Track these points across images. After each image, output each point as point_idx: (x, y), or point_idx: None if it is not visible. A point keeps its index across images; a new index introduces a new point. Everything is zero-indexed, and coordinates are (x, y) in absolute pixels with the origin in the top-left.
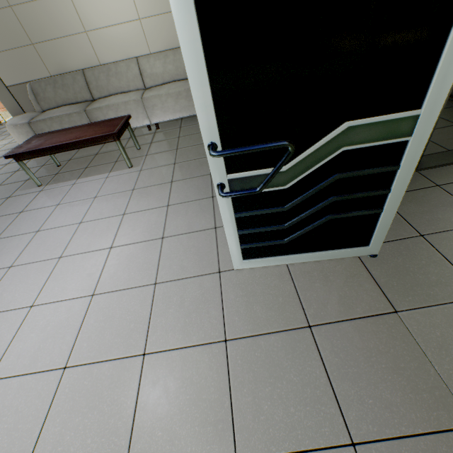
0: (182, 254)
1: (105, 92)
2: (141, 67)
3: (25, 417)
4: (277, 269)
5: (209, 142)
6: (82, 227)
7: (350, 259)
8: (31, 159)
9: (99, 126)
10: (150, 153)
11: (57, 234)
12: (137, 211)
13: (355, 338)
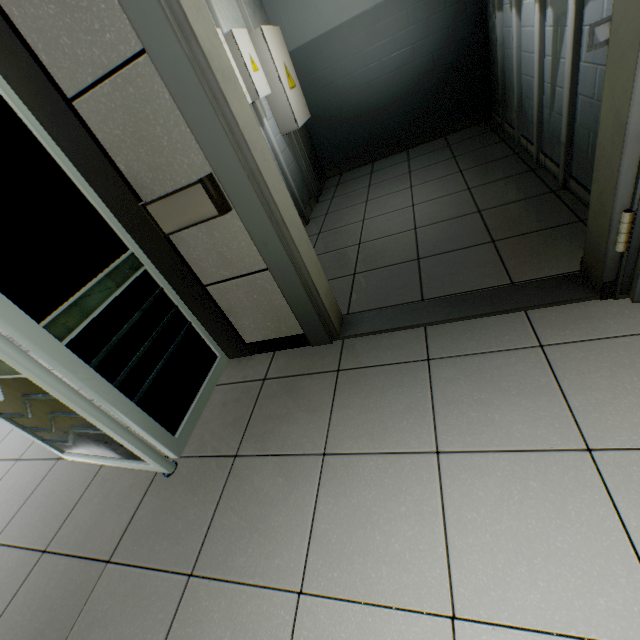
0: None
1: None
2: None
3: None
4: (93, 468)
5: None
6: None
7: (148, 473)
8: None
9: None
10: None
11: None
12: None
13: (54, 581)
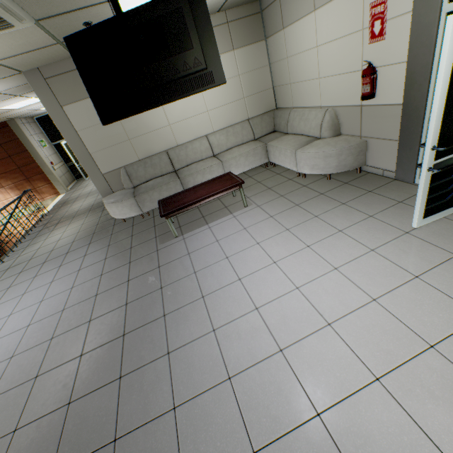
0: (367, 233)
1: (184, 163)
2: (210, 141)
3: (384, 324)
4: (441, 220)
5: (432, 146)
6: (264, 245)
7: None
8: (133, 226)
9: (216, 182)
10: (249, 195)
11: (248, 254)
12: (296, 225)
13: None
